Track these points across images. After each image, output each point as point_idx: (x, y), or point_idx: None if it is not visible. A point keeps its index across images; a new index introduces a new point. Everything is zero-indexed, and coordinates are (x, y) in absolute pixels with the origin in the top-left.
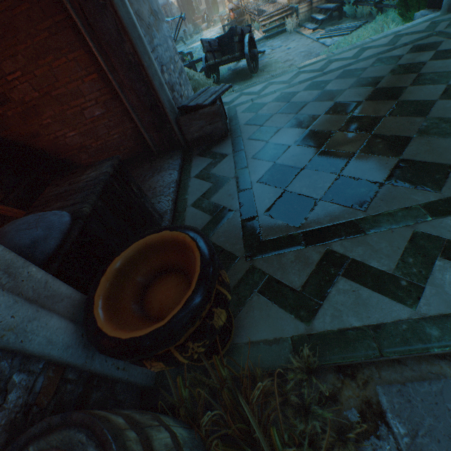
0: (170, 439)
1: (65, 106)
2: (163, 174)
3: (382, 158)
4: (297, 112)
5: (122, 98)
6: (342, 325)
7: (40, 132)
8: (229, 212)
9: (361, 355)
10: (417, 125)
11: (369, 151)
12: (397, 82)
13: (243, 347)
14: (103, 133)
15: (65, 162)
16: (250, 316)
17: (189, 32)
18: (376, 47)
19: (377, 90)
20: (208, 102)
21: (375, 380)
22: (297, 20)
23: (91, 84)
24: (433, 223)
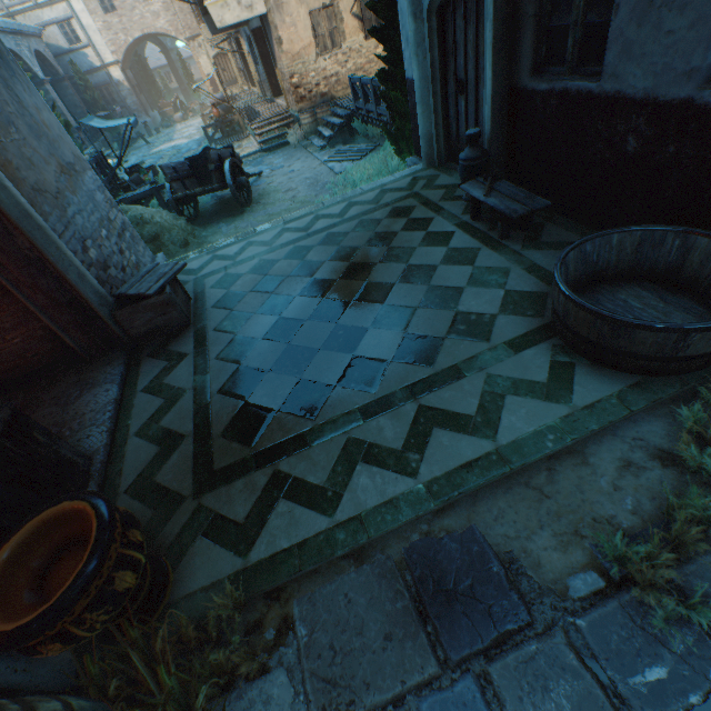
0: (61, 706)
1: None
2: (96, 391)
3: (340, 355)
4: (273, 291)
5: (21, 298)
6: (274, 550)
7: None
8: (181, 438)
9: (284, 575)
10: (375, 314)
11: (331, 347)
12: (370, 256)
13: (180, 602)
14: None
15: None
16: (191, 565)
17: (154, 124)
18: (362, 204)
19: (352, 265)
20: (154, 291)
21: (295, 594)
22: (302, 131)
23: None
24: (363, 426)
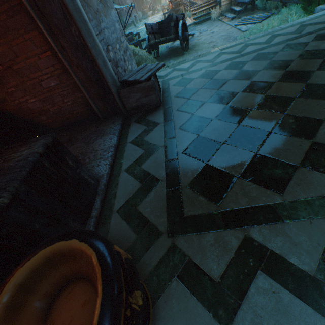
0: None
1: (26, 78)
2: (105, 138)
3: (296, 140)
4: (218, 88)
5: (71, 73)
6: None
7: (6, 98)
8: (156, 181)
9: None
10: None
11: (283, 131)
12: (305, 66)
13: None
14: (58, 100)
15: (29, 122)
16: (168, 307)
17: (138, 18)
18: (285, 34)
19: (287, 72)
20: (144, 78)
21: None
22: (220, 10)
23: (46, 60)
24: None
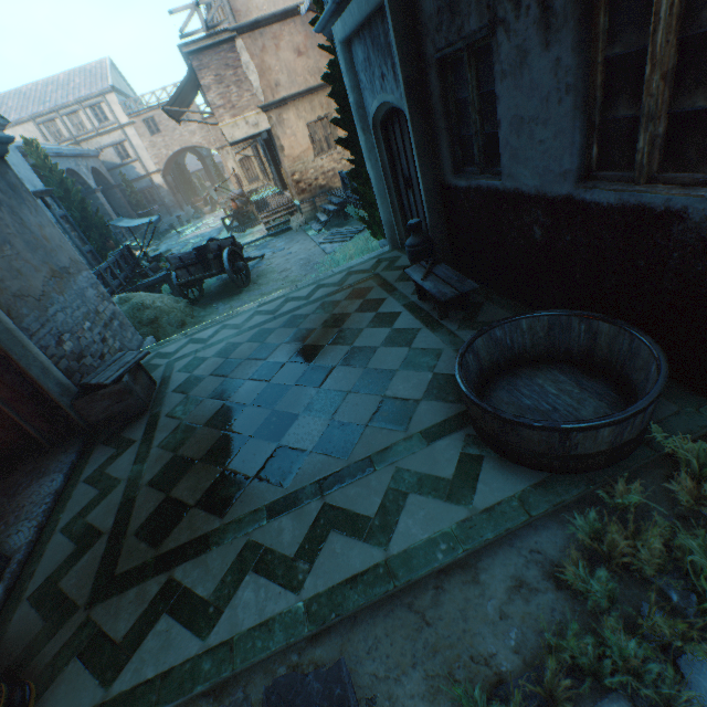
0: None
1: None
2: (44, 481)
3: (267, 444)
4: (228, 374)
5: None
6: (138, 681)
7: None
8: (99, 536)
9: None
10: (310, 399)
11: (261, 434)
12: (321, 338)
13: None
14: None
15: None
16: (54, 695)
17: (187, 216)
18: (329, 286)
19: (303, 348)
20: (111, 380)
21: None
22: (303, 217)
23: None
24: (265, 527)
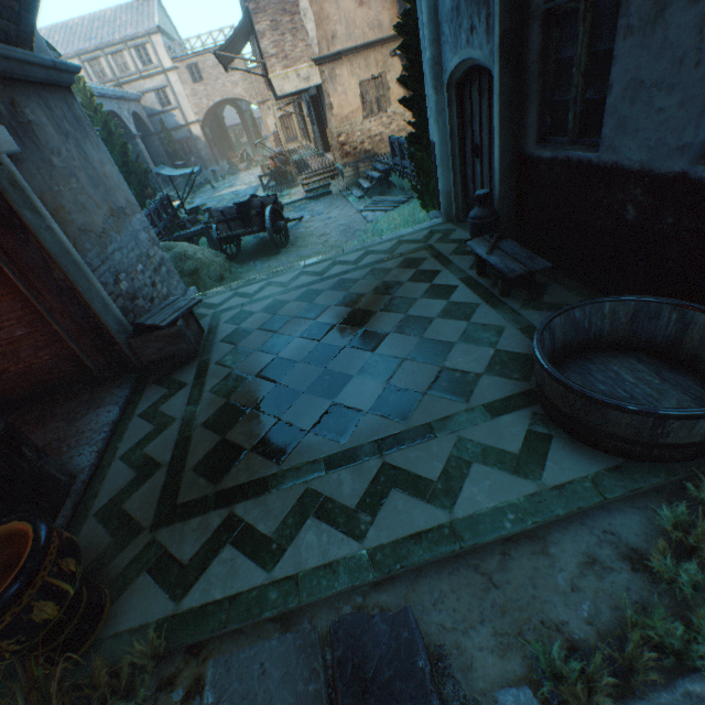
0: None
1: None
2: (100, 411)
3: (321, 400)
4: (277, 330)
5: (52, 321)
6: (207, 600)
7: None
8: (158, 467)
9: (209, 629)
10: (363, 362)
11: (315, 391)
12: (373, 303)
13: (107, 640)
14: (27, 355)
15: None
16: (128, 602)
17: (222, 172)
18: (378, 253)
19: (354, 312)
20: (167, 323)
21: (215, 653)
22: (344, 182)
23: (12, 303)
24: (324, 477)
